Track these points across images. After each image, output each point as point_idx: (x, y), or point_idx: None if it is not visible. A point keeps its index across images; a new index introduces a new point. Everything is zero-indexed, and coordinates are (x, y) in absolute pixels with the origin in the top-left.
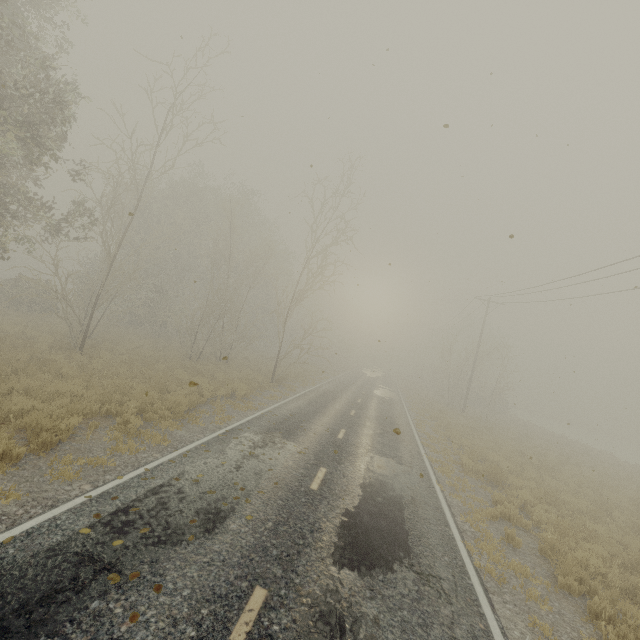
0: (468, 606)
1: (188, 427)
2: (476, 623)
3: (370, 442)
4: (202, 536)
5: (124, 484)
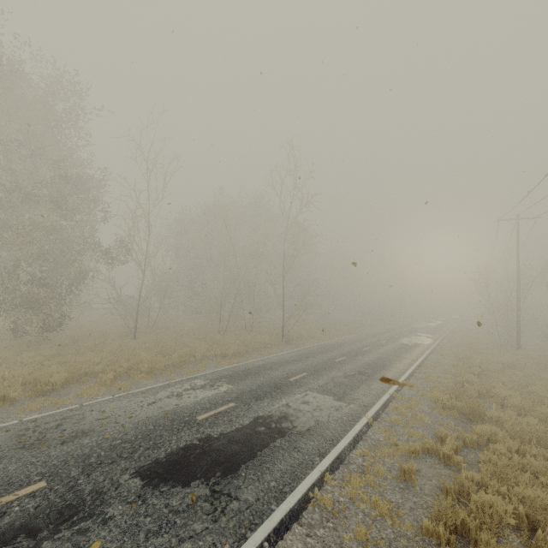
0: (236, 527)
1: (158, 379)
2: (223, 543)
3: (324, 382)
4: (54, 446)
5: (53, 413)
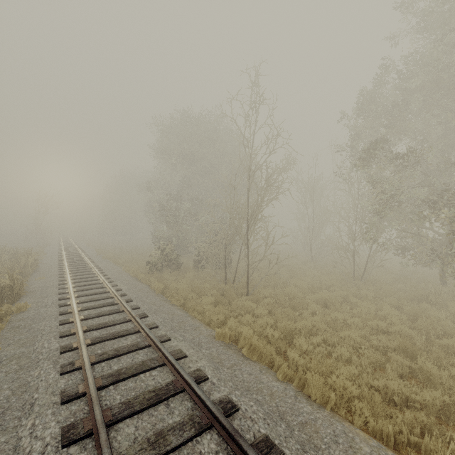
0: None
1: None
2: None
3: None
4: None
5: None
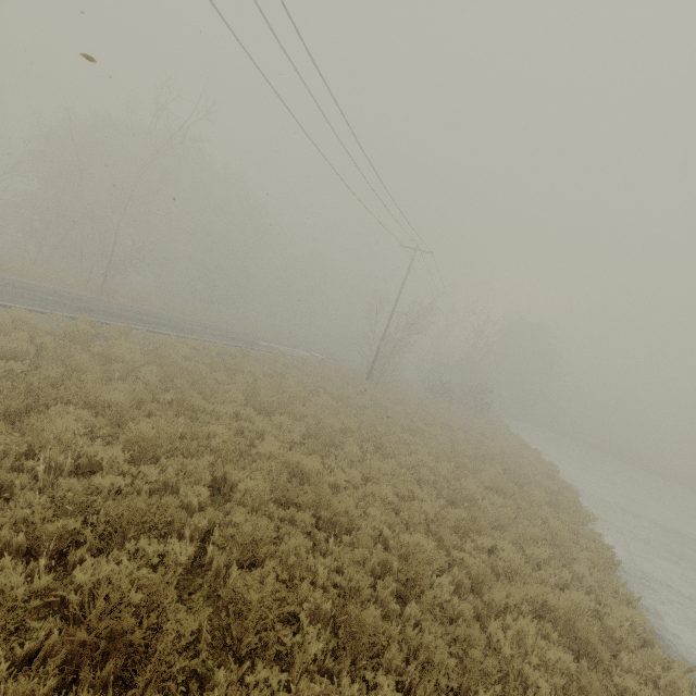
0: None
1: None
2: None
3: None
4: None
5: None
